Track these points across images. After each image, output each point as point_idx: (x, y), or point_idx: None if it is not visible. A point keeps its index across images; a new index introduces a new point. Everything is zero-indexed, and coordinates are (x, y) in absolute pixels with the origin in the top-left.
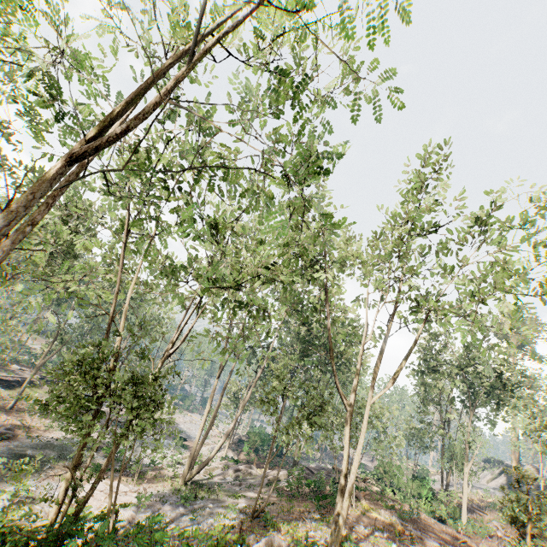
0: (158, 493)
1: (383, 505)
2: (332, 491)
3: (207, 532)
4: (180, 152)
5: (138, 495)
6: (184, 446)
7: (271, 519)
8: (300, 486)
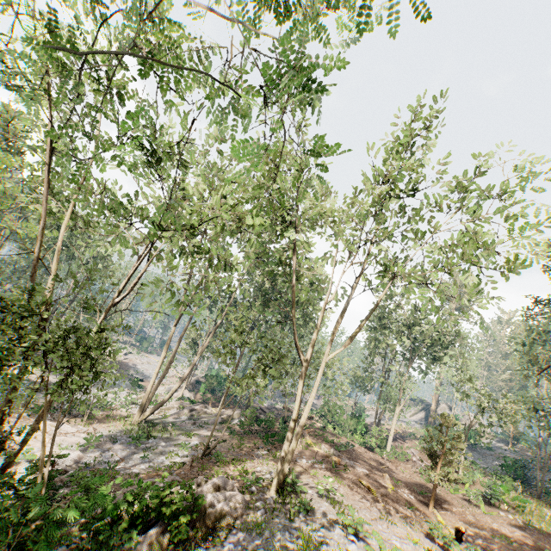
0: (109, 433)
1: (324, 440)
2: (280, 429)
3: (157, 470)
4: (120, 42)
5: (88, 435)
6: (140, 386)
7: (221, 456)
8: (252, 424)
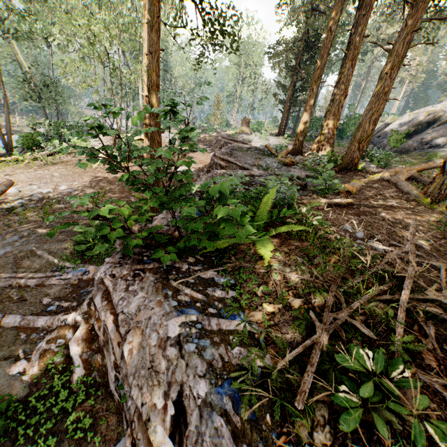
0: None
1: None
2: None
3: None
4: None
5: None
6: None
7: None
8: None
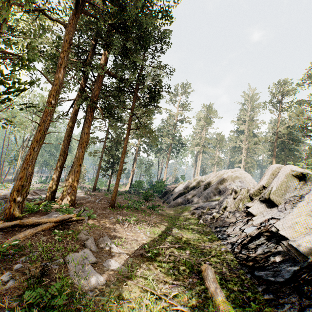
0: None
1: None
2: None
3: None
4: None
5: None
6: None
7: None
8: None
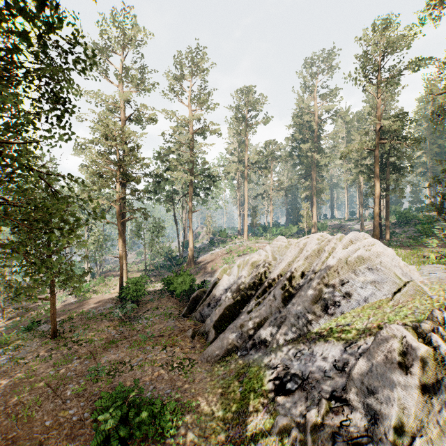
0: None
1: None
2: None
3: None
4: None
5: None
6: None
7: None
8: None
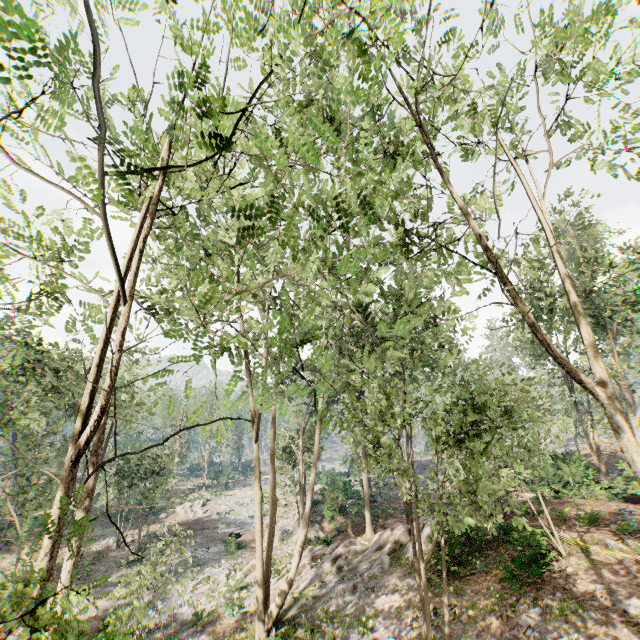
0: None
1: (580, 524)
2: (501, 538)
3: None
4: None
5: None
6: (240, 546)
7: None
8: None
